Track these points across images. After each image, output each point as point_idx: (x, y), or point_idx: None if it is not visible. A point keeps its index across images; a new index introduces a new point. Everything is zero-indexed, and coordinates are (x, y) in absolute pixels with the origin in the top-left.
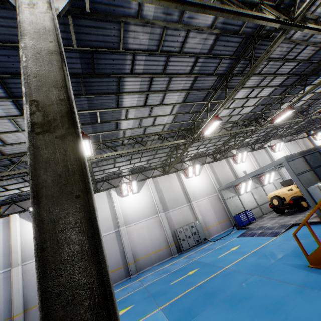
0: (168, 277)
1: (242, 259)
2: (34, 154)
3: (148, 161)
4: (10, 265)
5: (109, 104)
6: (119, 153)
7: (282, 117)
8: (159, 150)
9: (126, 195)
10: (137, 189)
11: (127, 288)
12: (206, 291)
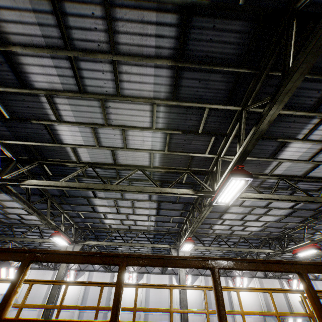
0: None
1: None
2: (182, 320)
3: None
4: None
5: None
6: None
7: None
8: None
9: None
10: (190, 282)
11: None
12: None
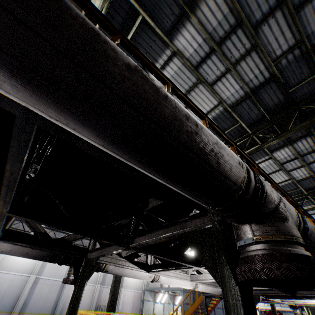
0: None
1: None
2: None
3: None
4: None
5: None
6: None
7: None
8: None
9: None
10: None
11: None
12: None
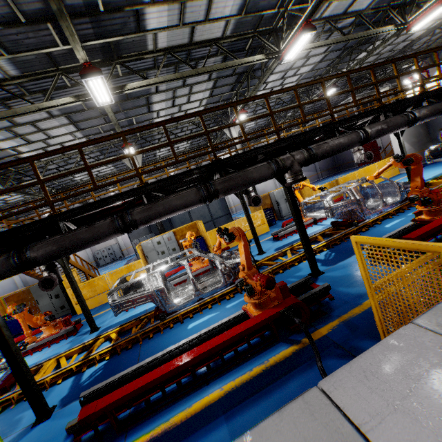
0: None
1: None
2: None
3: None
4: None
5: None
6: None
7: None
8: None
9: None
10: None
11: None
12: None
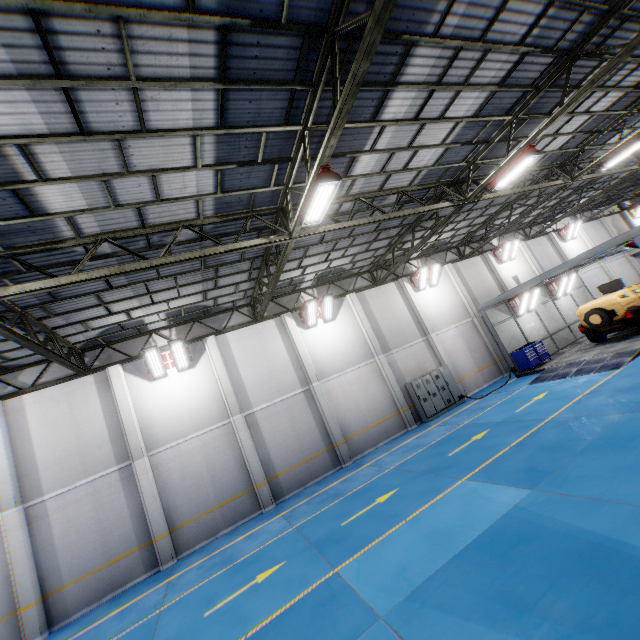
0: (431, 450)
1: (573, 404)
2: None
3: (354, 258)
4: (127, 457)
5: (362, 110)
6: (344, 225)
7: (621, 157)
8: (384, 230)
9: (313, 325)
10: (332, 313)
11: (352, 478)
12: (543, 446)
